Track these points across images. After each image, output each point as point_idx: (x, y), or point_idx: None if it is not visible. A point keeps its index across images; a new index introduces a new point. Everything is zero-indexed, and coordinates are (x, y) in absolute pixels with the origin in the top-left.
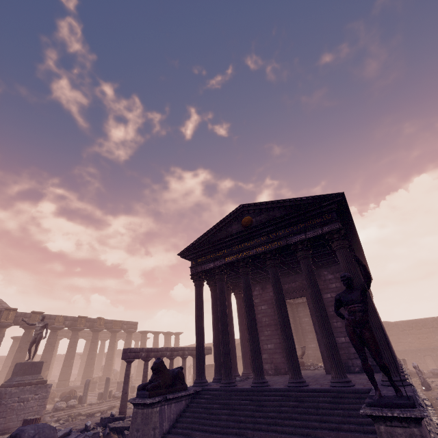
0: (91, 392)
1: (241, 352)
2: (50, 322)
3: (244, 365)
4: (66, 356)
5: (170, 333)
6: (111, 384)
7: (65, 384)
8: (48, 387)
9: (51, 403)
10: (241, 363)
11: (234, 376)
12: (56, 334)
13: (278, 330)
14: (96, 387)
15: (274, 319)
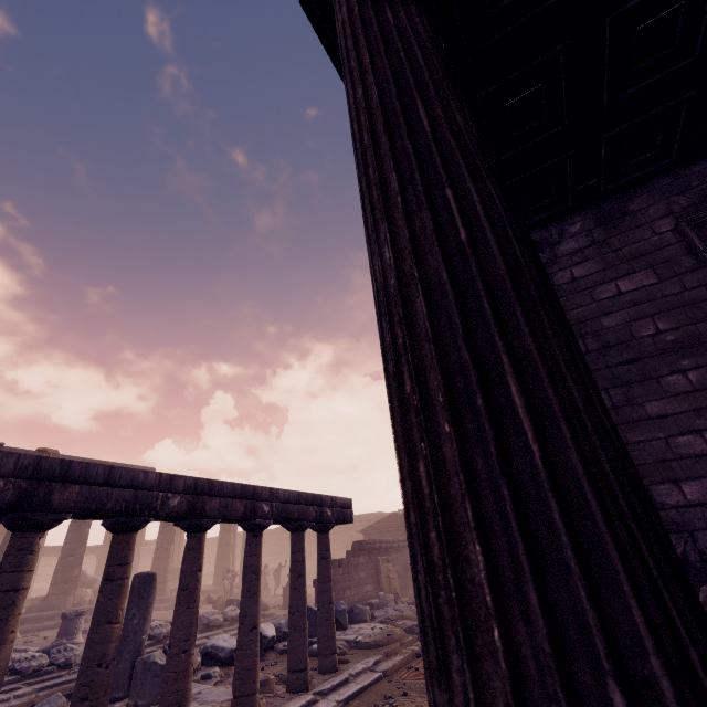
0: None
1: None
2: None
3: None
4: None
5: None
6: None
7: None
8: None
9: None
10: (403, 557)
11: None
12: None
13: None
14: None
15: None
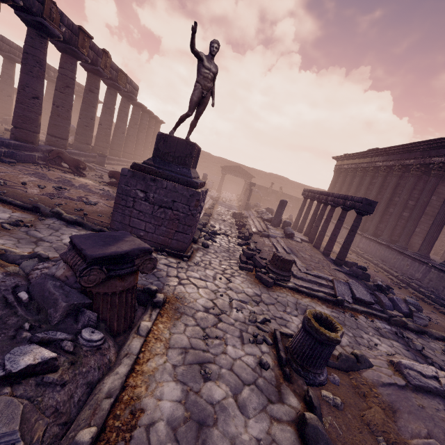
0: (104, 168)
1: (391, 224)
2: (34, 6)
3: (390, 235)
4: (59, 99)
5: (157, 119)
6: (108, 160)
7: (65, 145)
8: (206, 192)
9: (81, 175)
10: None
11: (407, 249)
12: (45, 45)
13: (430, 221)
14: (105, 161)
15: (434, 211)
